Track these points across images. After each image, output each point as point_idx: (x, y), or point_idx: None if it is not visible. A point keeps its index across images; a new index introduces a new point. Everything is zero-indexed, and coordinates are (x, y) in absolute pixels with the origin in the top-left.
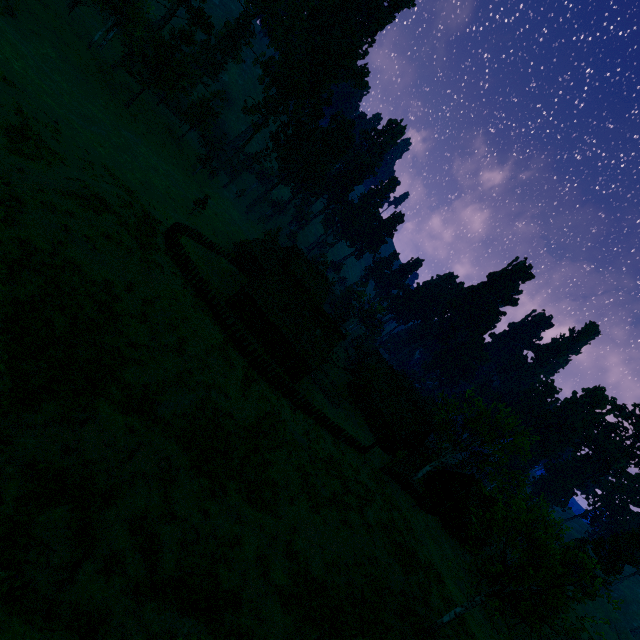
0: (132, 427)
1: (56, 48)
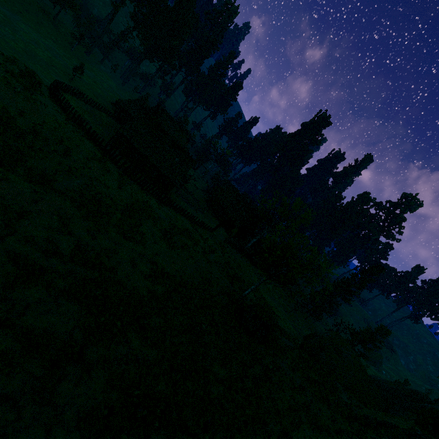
0: (35, 190)
1: None
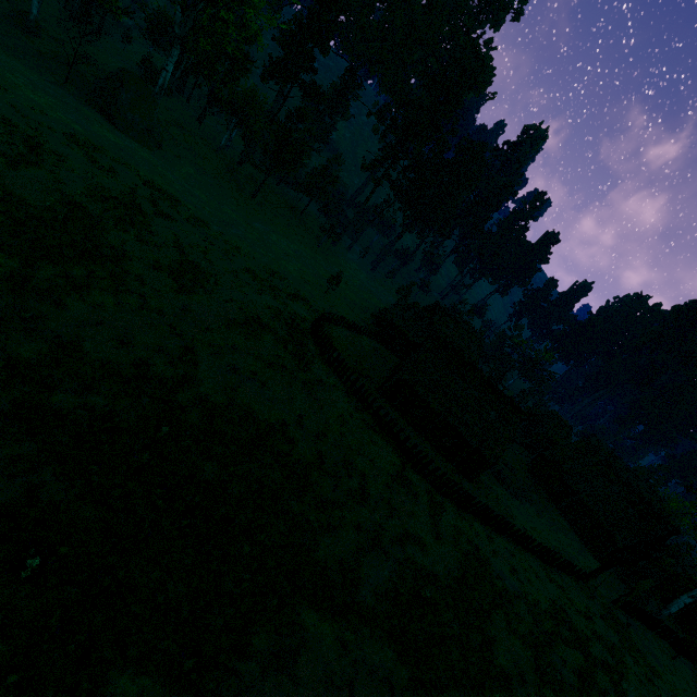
0: (342, 638)
1: (193, 164)
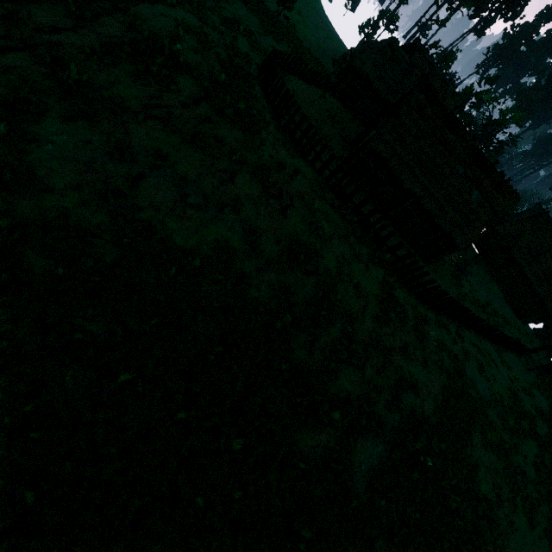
0: None
1: None
